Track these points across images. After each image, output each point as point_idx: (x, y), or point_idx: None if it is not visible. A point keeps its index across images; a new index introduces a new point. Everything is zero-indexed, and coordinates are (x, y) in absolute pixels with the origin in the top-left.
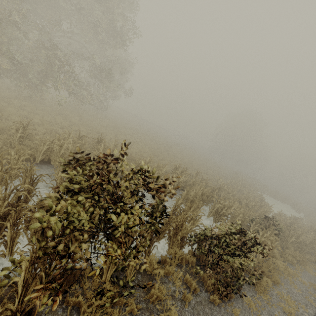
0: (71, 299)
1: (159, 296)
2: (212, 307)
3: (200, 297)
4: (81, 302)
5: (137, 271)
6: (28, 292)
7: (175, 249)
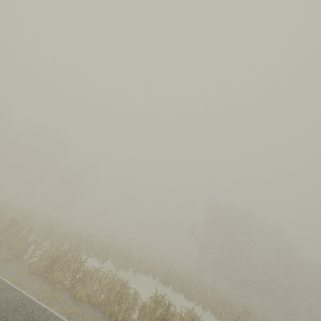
0: None
1: None
2: None
3: None
4: None
5: None
6: None
7: None
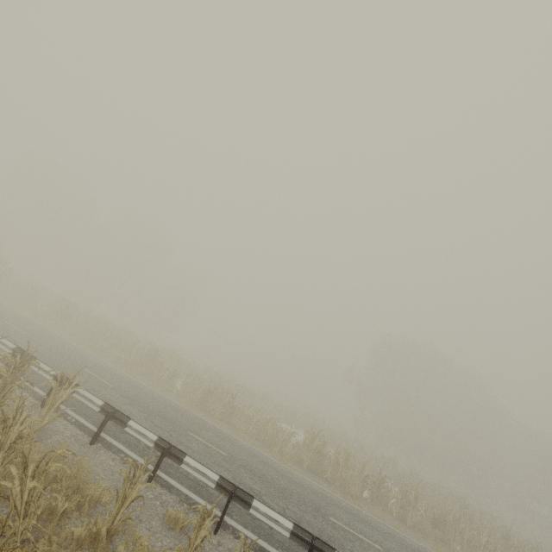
0: None
1: None
2: None
3: None
4: None
5: None
6: None
7: None
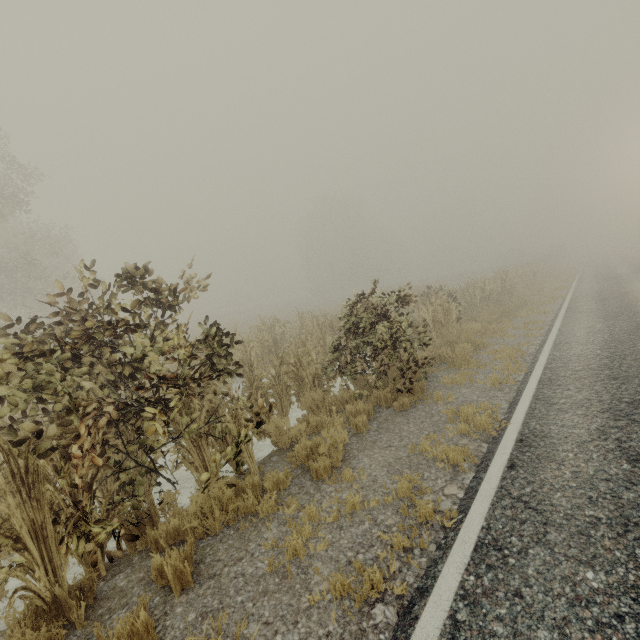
0: (158, 531)
1: (312, 444)
2: (405, 414)
3: (383, 416)
4: (181, 528)
5: (267, 458)
6: (49, 537)
7: (309, 394)
